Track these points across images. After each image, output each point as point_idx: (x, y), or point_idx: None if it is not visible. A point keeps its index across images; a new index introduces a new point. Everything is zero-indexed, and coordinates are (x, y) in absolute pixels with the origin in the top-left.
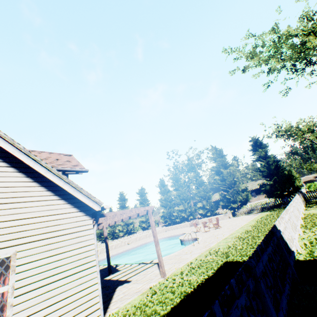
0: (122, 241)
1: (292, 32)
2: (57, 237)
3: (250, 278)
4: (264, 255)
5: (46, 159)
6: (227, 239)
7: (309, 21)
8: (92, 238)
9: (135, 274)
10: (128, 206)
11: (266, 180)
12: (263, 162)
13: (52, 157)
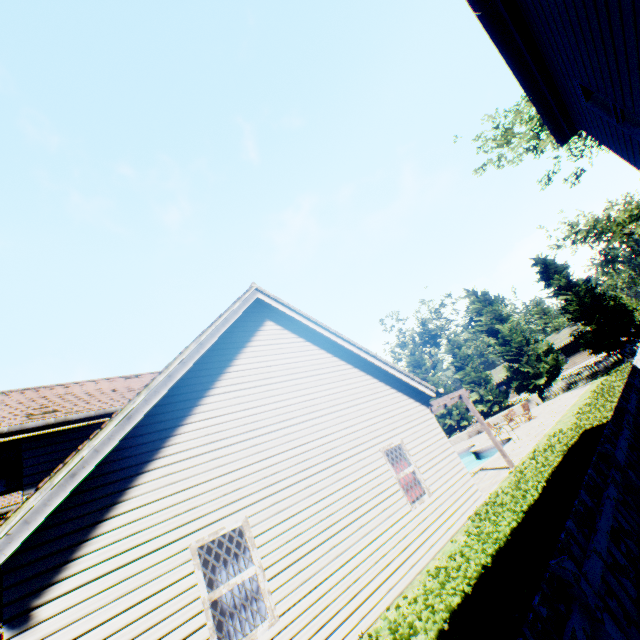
0: None
1: None
2: (415, 426)
3: (633, 389)
4: (636, 381)
5: None
6: (562, 421)
7: None
8: (438, 426)
9: None
10: None
11: (582, 324)
12: (567, 296)
13: None
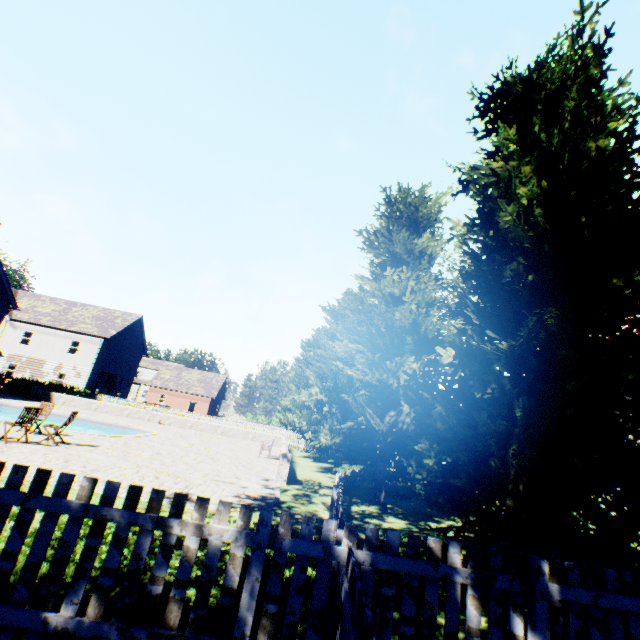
0: (149, 411)
1: None
2: None
3: None
4: None
5: None
6: None
7: None
8: None
9: None
10: None
11: None
12: None
13: None
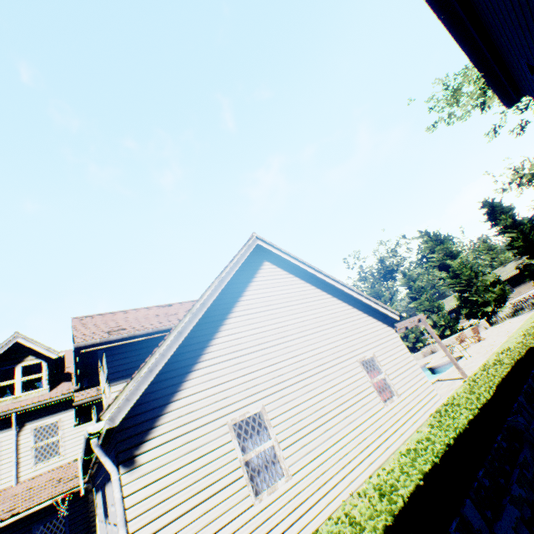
0: None
1: None
2: (384, 343)
3: None
4: None
5: None
6: (509, 341)
7: None
8: (402, 344)
9: None
10: None
11: (527, 258)
12: (513, 234)
13: None
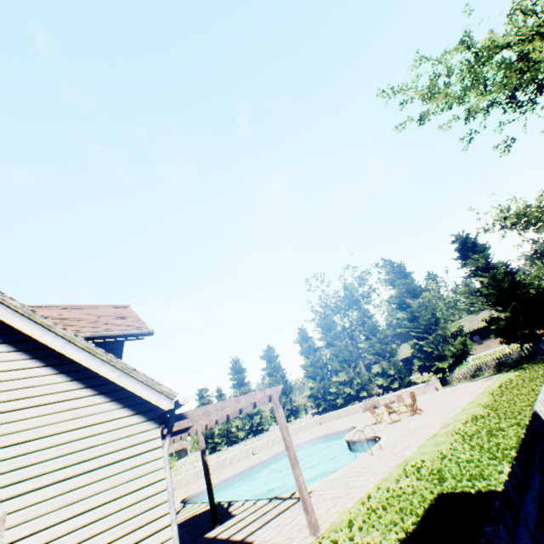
0: (242, 449)
1: (500, 40)
2: (90, 472)
3: None
4: (527, 503)
5: (79, 318)
6: (436, 439)
7: (528, 15)
8: (160, 467)
9: (261, 526)
10: (248, 383)
11: (496, 310)
12: (484, 278)
13: (92, 313)
